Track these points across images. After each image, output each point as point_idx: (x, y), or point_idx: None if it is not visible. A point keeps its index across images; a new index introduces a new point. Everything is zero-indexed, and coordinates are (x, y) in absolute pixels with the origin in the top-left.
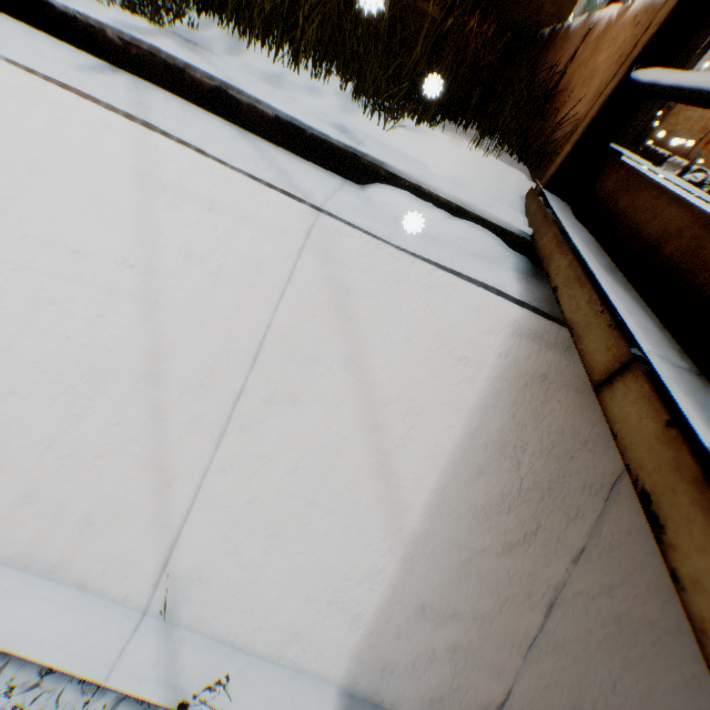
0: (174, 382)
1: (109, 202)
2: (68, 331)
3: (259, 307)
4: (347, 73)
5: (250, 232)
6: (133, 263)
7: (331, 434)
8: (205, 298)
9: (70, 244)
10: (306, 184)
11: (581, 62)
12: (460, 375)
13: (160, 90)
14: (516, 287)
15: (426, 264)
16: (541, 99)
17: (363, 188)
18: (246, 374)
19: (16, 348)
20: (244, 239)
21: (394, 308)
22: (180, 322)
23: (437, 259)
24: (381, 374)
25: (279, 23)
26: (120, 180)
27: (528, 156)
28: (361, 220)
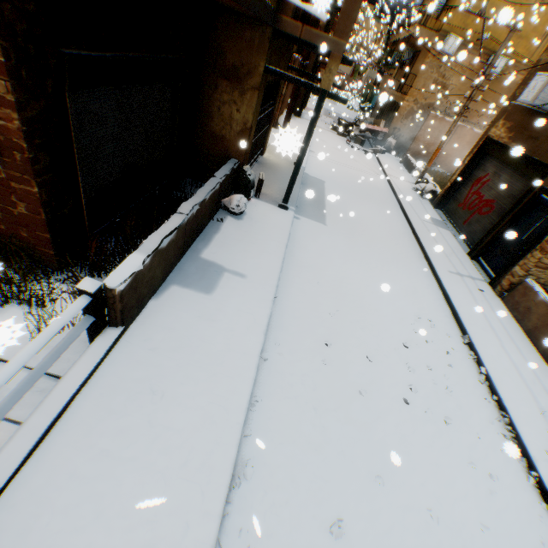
0: None
1: None
2: None
3: None
4: None
5: None
6: None
7: None
8: None
9: None
10: None
11: None
12: None
13: None
14: None
15: None
16: None
17: None
18: None
19: None
20: None
21: None
22: None
23: None
24: None
25: None
26: None
27: None
28: None
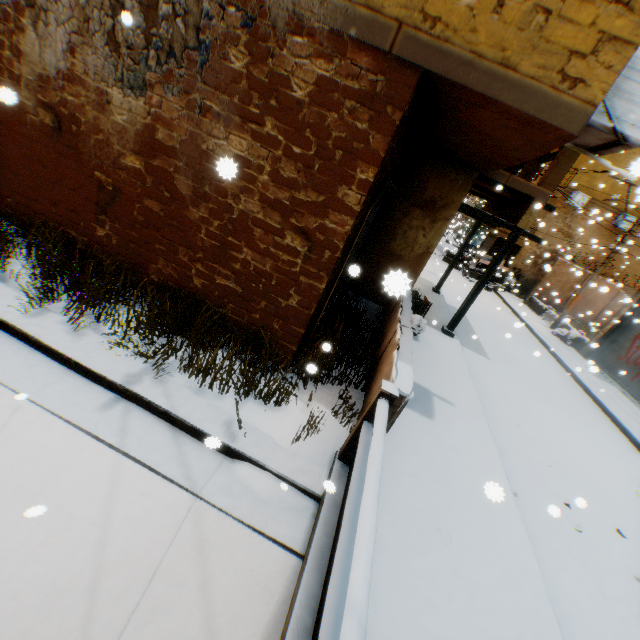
0: (104, 593)
1: (95, 489)
2: (55, 560)
3: (157, 550)
4: (239, 388)
5: (160, 507)
6: (99, 522)
7: (184, 634)
8: (131, 544)
9: (70, 510)
10: (197, 474)
11: (388, 352)
12: (262, 597)
13: (138, 408)
14: (302, 537)
15: (248, 528)
16: (369, 367)
17: (234, 461)
18: (144, 590)
19: (25, 569)
20: (157, 511)
21: (229, 553)
22: (115, 556)
23: (256, 524)
24: (218, 594)
25: (203, 373)
26: (103, 478)
27: (352, 411)
28: (220, 498)
